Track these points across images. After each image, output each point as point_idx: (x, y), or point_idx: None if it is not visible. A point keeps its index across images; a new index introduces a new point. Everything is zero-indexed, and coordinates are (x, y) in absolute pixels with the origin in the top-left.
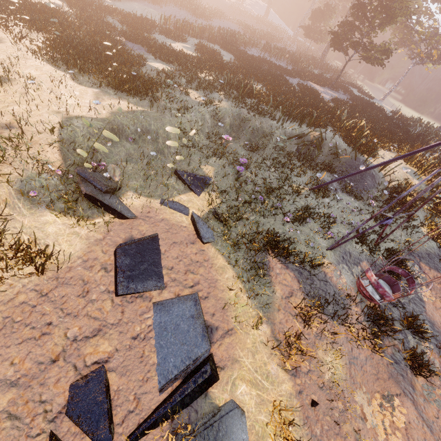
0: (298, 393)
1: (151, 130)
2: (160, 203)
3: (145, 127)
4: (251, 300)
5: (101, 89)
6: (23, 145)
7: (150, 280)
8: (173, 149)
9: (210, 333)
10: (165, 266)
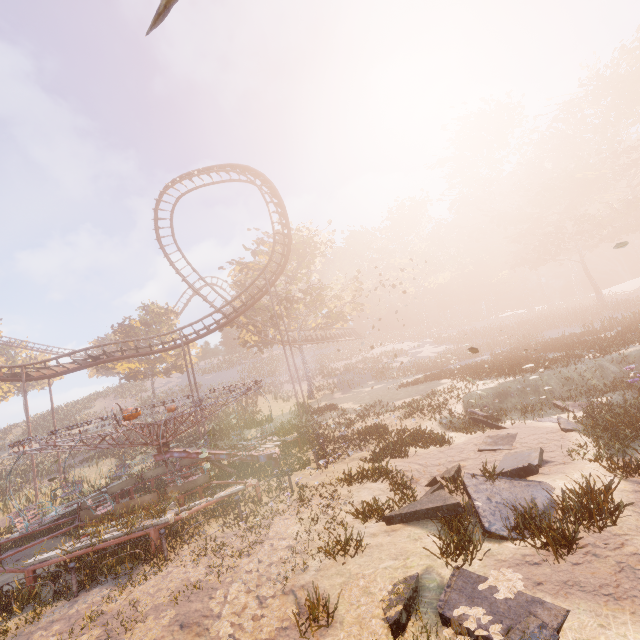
0: (635, 491)
1: (531, 385)
2: (532, 421)
3: (524, 384)
4: (607, 452)
5: (496, 378)
6: (443, 404)
7: (504, 446)
8: (558, 395)
9: (544, 463)
10: (519, 442)
